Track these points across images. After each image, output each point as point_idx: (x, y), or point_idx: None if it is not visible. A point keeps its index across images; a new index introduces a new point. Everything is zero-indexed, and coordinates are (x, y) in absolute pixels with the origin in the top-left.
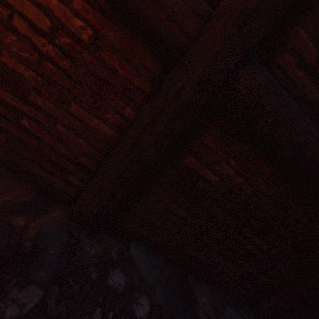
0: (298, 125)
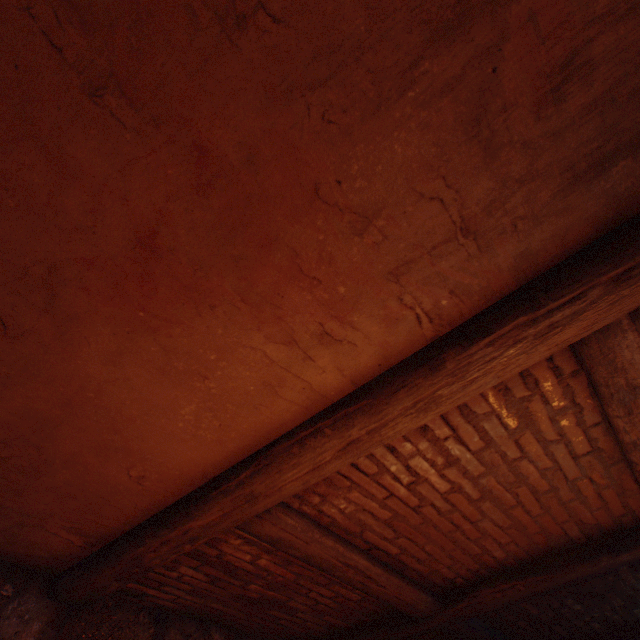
0: (479, 635)
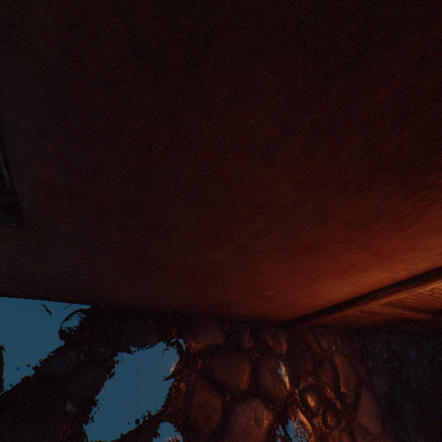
0: None
